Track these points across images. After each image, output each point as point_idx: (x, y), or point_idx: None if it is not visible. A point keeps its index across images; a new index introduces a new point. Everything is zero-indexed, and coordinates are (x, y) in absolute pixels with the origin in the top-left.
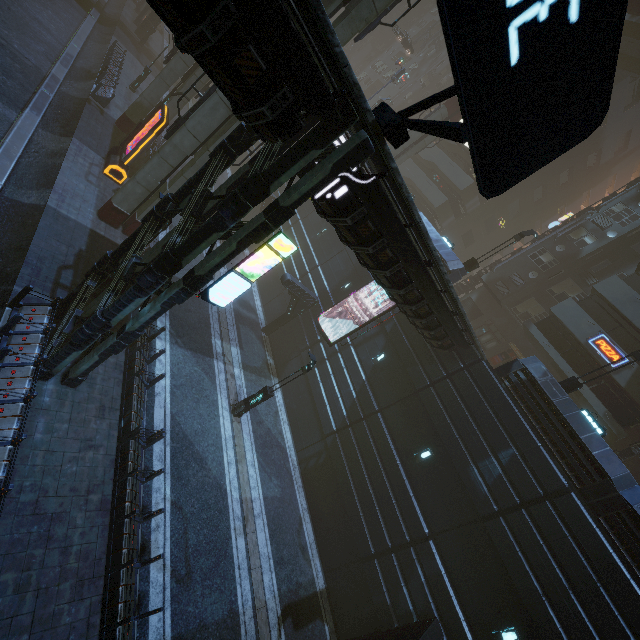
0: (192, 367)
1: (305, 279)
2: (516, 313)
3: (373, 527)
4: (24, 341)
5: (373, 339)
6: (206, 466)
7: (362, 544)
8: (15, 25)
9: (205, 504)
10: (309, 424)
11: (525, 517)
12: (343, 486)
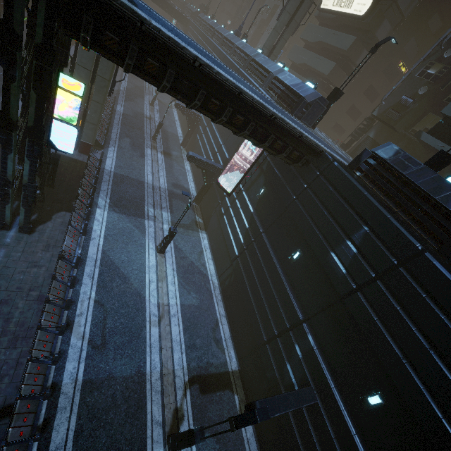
0: (125, 224)
1: (215, 157)
2: (414, 133)
3: (264, 320)
4: None
5: (257, 180)
6: (129, 282)
7: (258, 334)
8: None
9: (124, 304)
10: (223, 256)
11: (380, 287)
12: (244, 294)
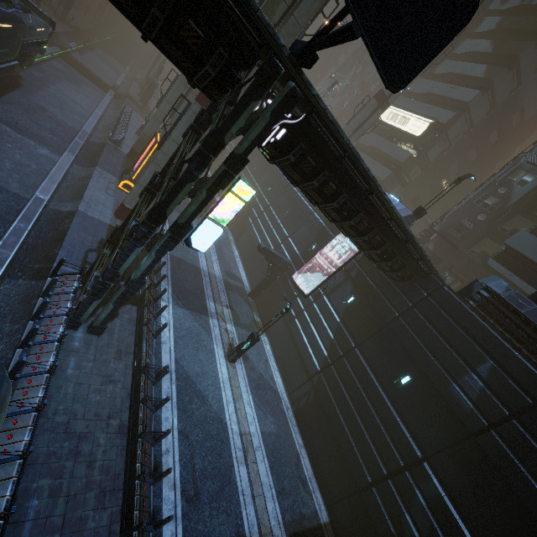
0: (191, 323)
1: (279, 249)
2: (473, 254)
3: (366, 455)
4: (60, 299)
5: (341, 286)
6: (207, 402)
7: (358, 473)
8: (59, 105)
9: (208, 434)
10: (296, 368)
11: (517, 427)
12: (333, 419)
